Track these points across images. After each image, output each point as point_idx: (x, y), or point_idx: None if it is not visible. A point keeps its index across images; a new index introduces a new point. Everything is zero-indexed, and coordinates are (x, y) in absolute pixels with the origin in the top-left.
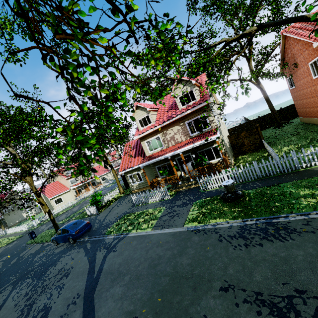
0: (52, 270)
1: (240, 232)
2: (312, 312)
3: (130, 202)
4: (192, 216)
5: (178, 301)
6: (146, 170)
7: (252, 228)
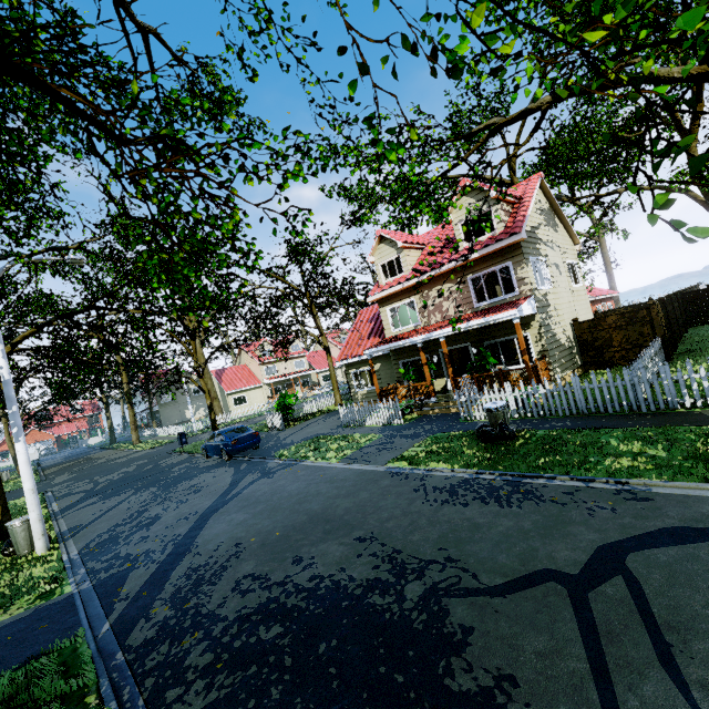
0: (185, 483)
1: (455, 485)
2: (439, 579)
3: (339, 421)
4: (408, 454)
5: (297, 539)
6: (385, 366)
7: (478, 484)
